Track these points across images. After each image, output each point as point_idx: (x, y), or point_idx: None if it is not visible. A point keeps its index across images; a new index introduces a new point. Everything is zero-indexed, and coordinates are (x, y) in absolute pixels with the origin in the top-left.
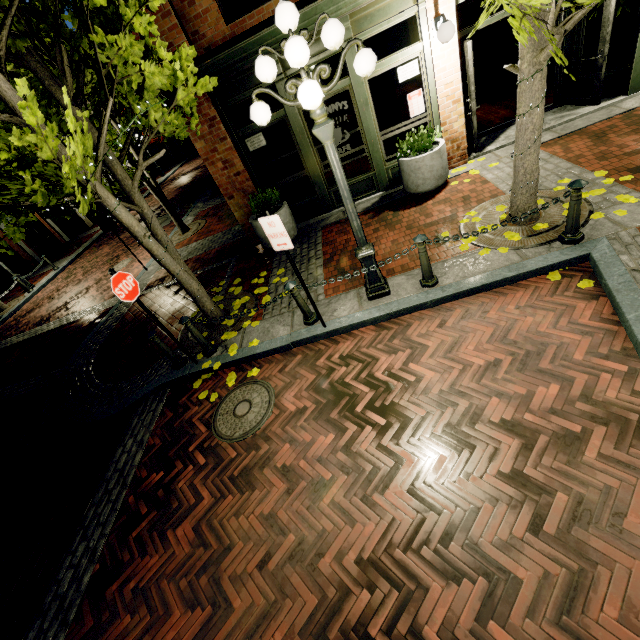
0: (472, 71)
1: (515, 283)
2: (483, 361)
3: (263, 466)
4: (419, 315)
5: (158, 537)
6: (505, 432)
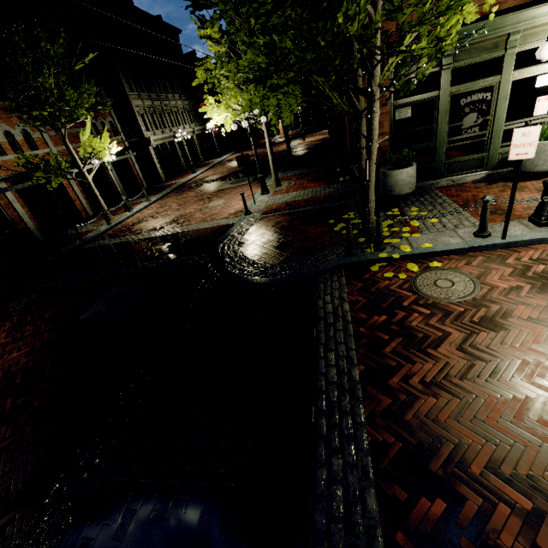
0: None
1: None
2: None
3: (504, 317)
4: None
5: (418, 353)
6: None
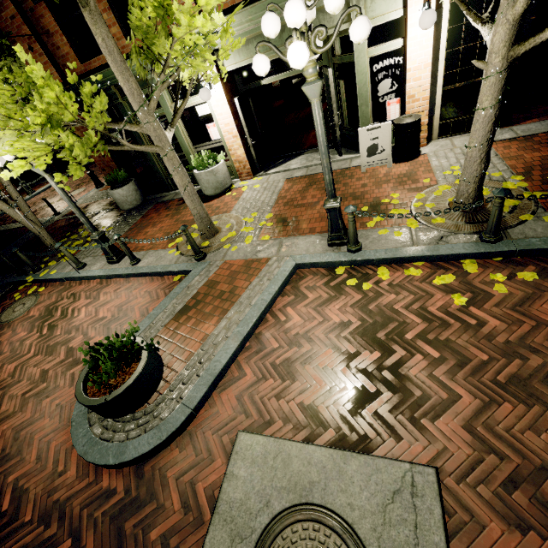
0: (242, 118)
1: (164, 276)
2: (102, 316)
3: None
4: (118, 280)
5: None
6: (66, 352)
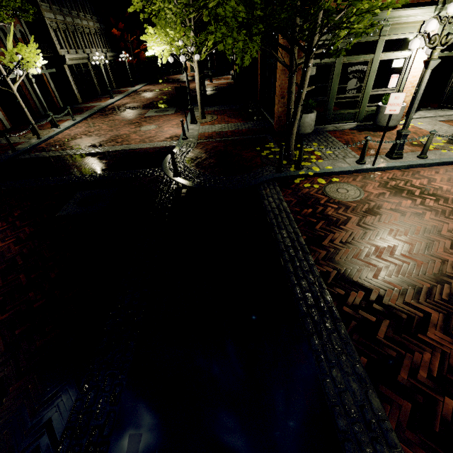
0: None
1: None
2: None
3: (378, 208)
4: (421, 169)
5: (336, 228)
6: None
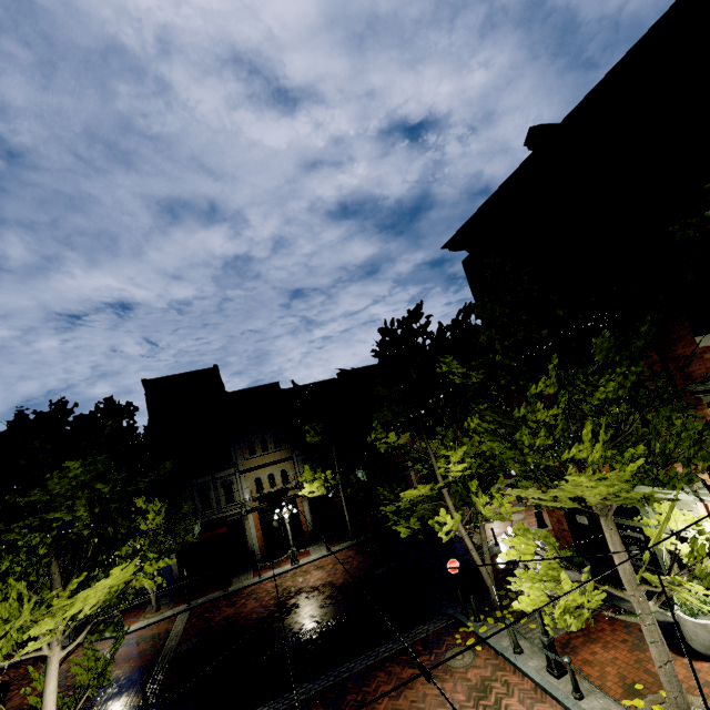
0: None
1: None
2: None
3: (441, 681)
4: (554, 704)
5: (404, 665)
6: None
